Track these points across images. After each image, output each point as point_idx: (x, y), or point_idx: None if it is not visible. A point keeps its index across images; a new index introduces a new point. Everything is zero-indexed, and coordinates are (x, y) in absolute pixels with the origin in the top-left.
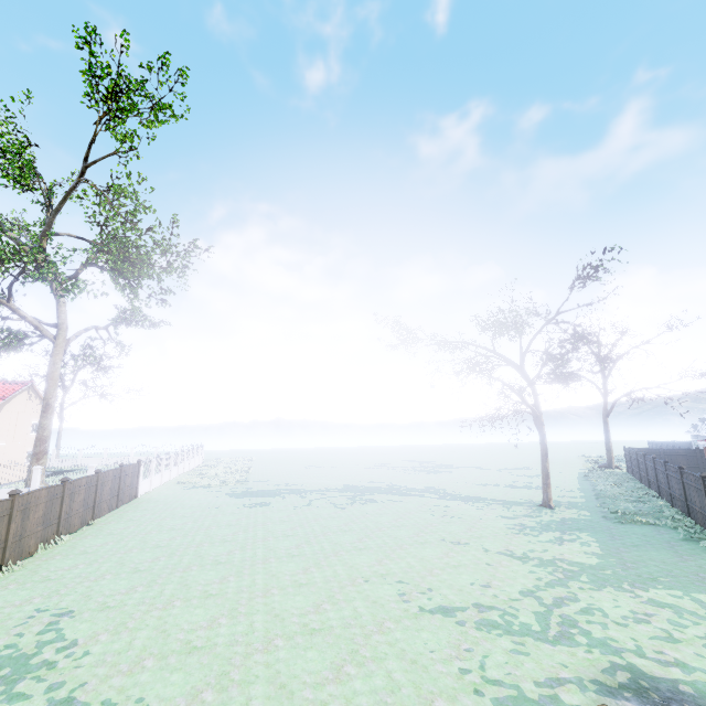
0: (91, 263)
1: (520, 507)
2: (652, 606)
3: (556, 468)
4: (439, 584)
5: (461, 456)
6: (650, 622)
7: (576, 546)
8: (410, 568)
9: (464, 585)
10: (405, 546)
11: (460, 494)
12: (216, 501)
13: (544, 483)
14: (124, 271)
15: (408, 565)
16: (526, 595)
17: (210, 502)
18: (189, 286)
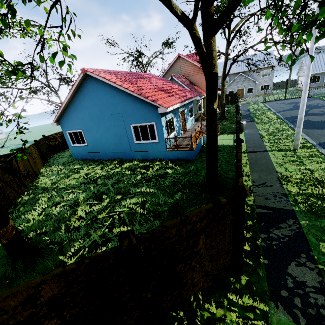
0: None
1: None
2: None
3: None
4: None
5: None
6: None
7: None
8: None
9: None
10: None
11: None
12: None
13: None
14: None
15: None
16: None
17: None
18: None
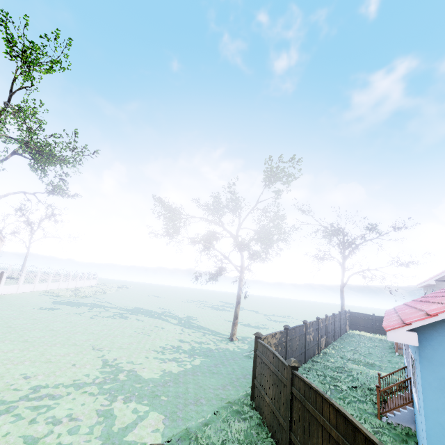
0: (17, 153)
1: (212, 337)
2: (97, 414)
3: (308, 319)
4: (2, 370)
5: (264, 304)
6: (58, 425)
7: (170, 365)
8: (16, 358)
9: (16, 374)
10: (57, 345)
11: (196, 323)
12: (35, 303)
13: (233, 322)
14: (38, 160)
15: (22, 355)
16: (34, 388)
17: (29, 303)
18: (80, 172)
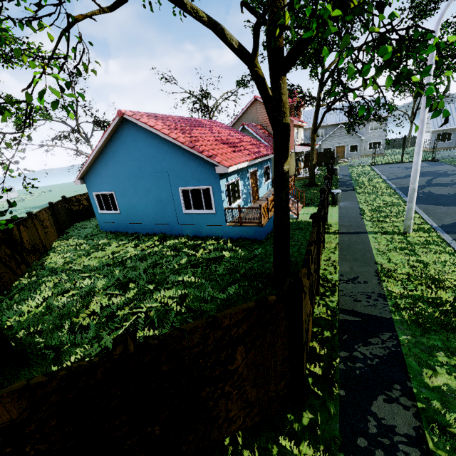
0: None
1: None
2: None
3: None
4: None
5: None
6: None
7: None
8: None
9: None
10: None
11: None
12: None
13: None
14: None
15: None
16: None
17: None
18: None
